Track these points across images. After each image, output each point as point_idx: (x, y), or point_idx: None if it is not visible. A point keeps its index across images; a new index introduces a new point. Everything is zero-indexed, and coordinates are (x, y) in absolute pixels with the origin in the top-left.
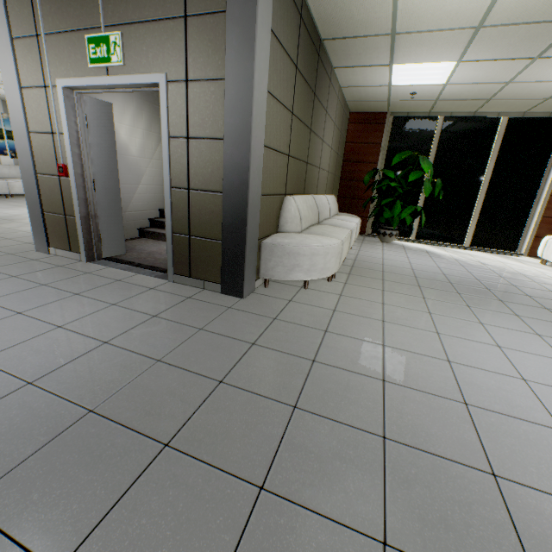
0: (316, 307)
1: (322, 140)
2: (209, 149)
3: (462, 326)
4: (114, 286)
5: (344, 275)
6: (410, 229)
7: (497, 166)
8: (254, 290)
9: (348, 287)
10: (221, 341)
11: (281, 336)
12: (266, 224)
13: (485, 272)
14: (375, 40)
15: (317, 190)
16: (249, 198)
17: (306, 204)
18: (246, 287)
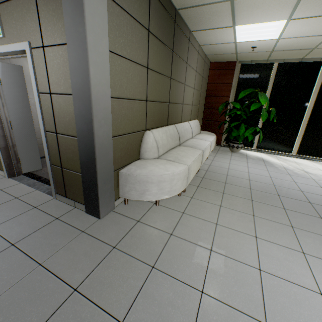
0: (157, 230)
1: (183, 84)
2: (65, 102)
3: (285, 258)
4: (8, 205)
5: (193, 188)
6: (251, 143)
7: (318, 97)
8: (114, 208)
9: (192, 203)
10: (47, 284)
11: (107, 276)
12: (125, 156)
13: (307, 182)
14: (218, 7)
15: (182, 119)
16: (96, 143)
17: (166, 134)
18: (102, 210)
